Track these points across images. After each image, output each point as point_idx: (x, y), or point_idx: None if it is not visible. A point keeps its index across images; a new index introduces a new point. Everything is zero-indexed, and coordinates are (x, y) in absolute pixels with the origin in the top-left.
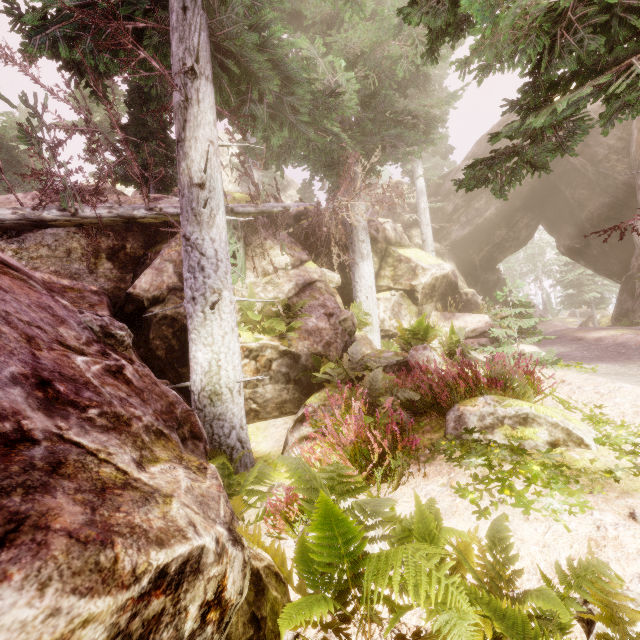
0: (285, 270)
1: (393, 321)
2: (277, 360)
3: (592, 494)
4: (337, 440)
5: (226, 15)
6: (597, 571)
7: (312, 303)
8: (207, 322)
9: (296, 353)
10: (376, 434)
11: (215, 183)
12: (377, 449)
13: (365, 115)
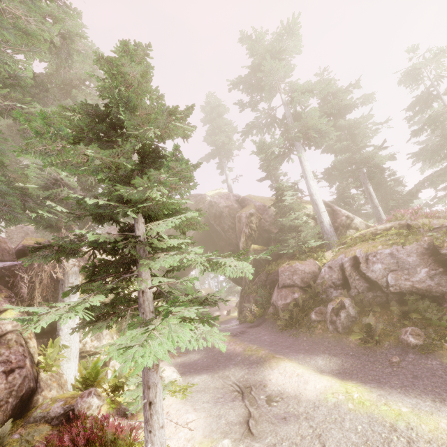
0: None
1: (95, 342)
2: None
3: None
4: None
5: None
6: None
7: None
8: None
9: None
10: None
11: None
12: None
13: None
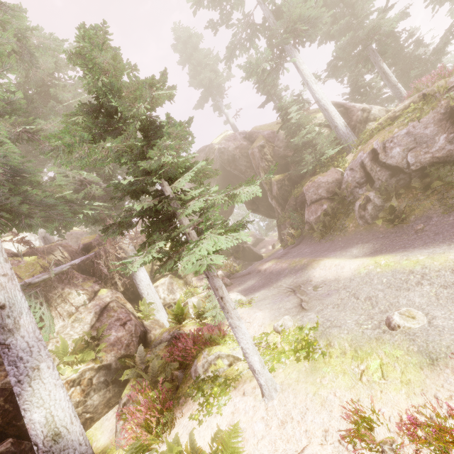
0: (84, 306)
1: (171, 296)
2: (95, 376)
3: (235, 388)
4: (136, 423)
5: None
6: (220, 432)
7: (110, 321)
8: (35, 391)
9: (107, 364)
10: (150, 413)
11: (15, 298)
12: (153, 419)
13: (110, 189)
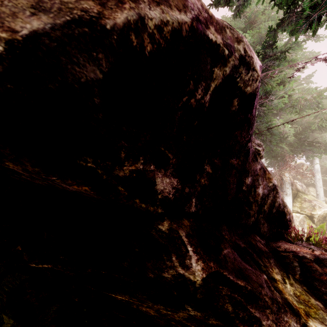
0: None
1: (299, 228)
2: None
3: None
4: None
5: (259, 120)
6: None
7: None
8: None
9: None
10: None
11: None
12: None
13: (294, 141)
